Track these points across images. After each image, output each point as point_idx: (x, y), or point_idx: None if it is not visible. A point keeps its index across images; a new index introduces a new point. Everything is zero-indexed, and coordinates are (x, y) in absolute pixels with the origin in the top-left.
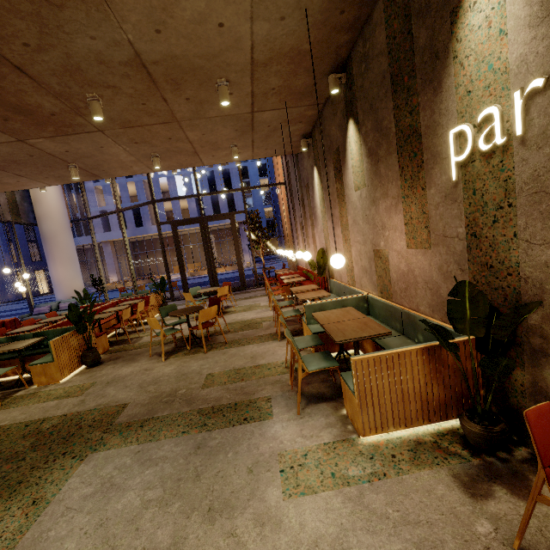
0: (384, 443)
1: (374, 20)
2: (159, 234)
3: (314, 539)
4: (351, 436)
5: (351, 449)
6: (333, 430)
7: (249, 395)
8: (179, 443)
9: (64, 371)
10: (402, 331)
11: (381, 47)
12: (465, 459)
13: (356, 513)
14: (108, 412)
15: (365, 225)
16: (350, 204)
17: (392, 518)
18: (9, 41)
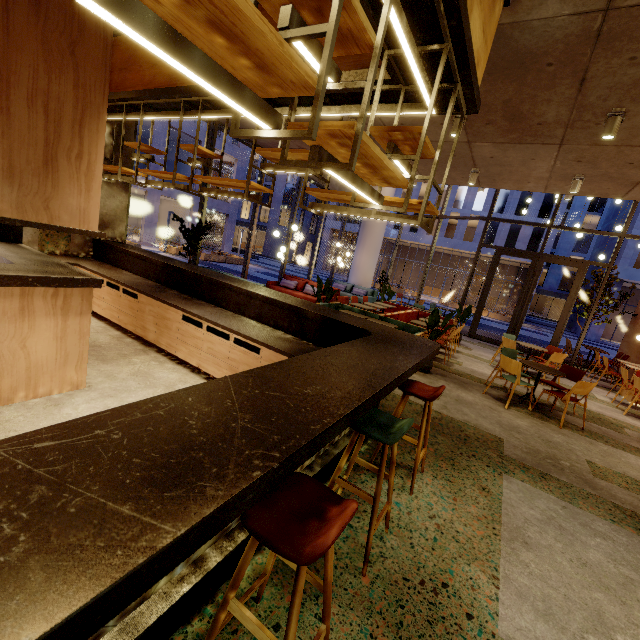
0: None
1: None
2: (476, 256)
3: None
4: None
5: None
6: None
7: None
8: (617, 531)
9: None
10: None
11: None
12: None
13: None
14: (485, 436)
15: None
16: None
17: None
18: (619, 55)
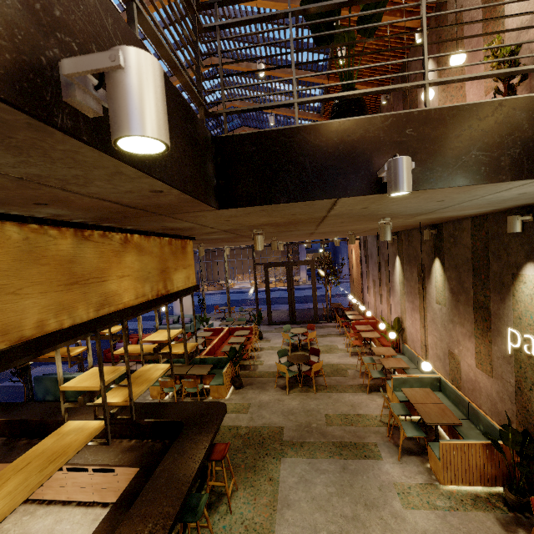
0: (456, 492)
1: (463, 225)
2: (254, 272)
3: (423, 530)
4: (435, 483)
5: (436, 491)
6: (423, 476)
7: (361, 439)
8: (331, 463)
9: (227, 391)
10: (468, 416)
11: (467, 244)
12: (504, 511)
13: (443, 524)
14: (274, 430)
15: (443, 330)
16: (430, 307)
17: (462, 530)
18: None
